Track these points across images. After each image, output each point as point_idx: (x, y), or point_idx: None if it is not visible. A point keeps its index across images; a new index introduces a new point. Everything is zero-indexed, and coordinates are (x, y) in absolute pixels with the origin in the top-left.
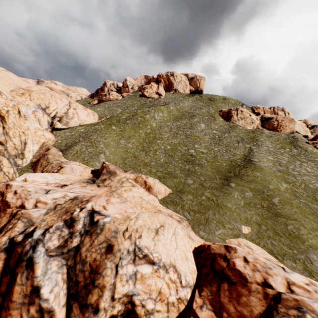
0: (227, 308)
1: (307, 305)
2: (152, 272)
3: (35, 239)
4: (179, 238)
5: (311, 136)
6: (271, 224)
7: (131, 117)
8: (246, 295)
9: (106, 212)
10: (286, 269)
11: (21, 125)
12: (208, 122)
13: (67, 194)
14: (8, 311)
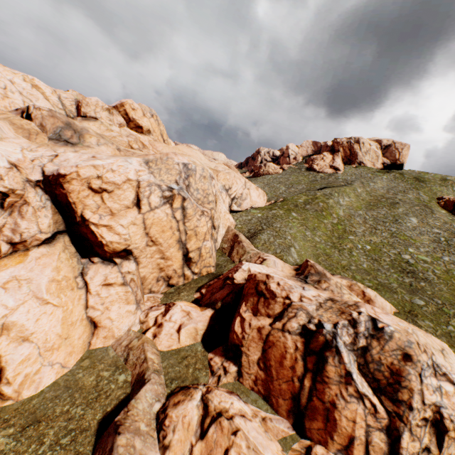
0: None
1: None
2: (454, 392)
3: (330, 331)
4: None
5: None
6: None
7: (311, 201)
8: None
9: (383, 321)
10: None
11: (218, 209)
12: (422, 216)
13: (319, 293)
14: (325, 384)
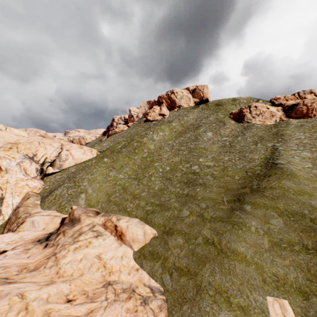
0: None
1: None
2: None
3: None
4: None
5: None
6: None
7: (127, 144)
8: None
9: None
10: None
11: None
12: (217, 129)
13: None
14: None
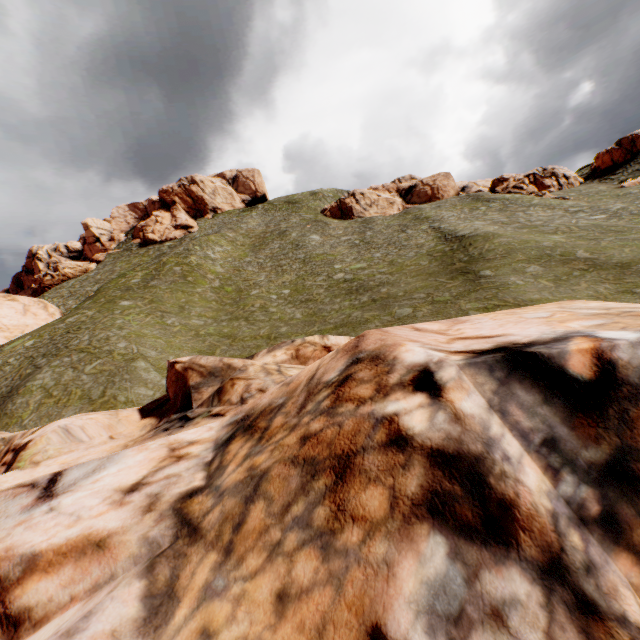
0: None
1: None
2: None
3: None
4: None
5: (485, 190)
6: None
7: (156, 272)
8: None
9: (528, 335)
10: None
11: None
12: (321, 231)
13: (179, 439)
14: None
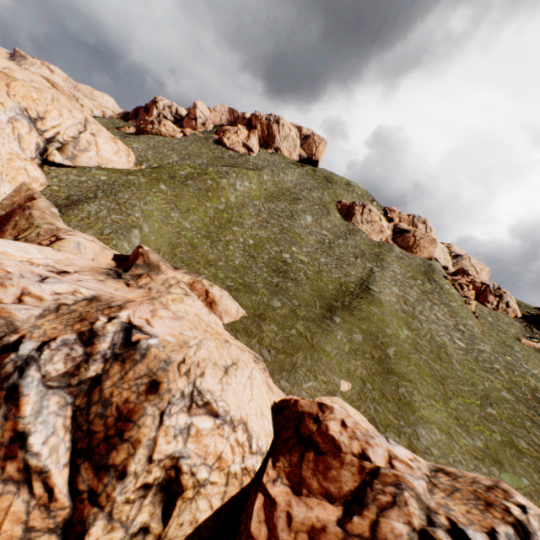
0: (309, 484)
1: (407, 482)
2: (214, 428)
3: (23, 357)
4: (256, 385)
5: (452, 270)
6: (379, 383)
7: (197, 176)
8: (336, 468)
9: (151, 330)
10: (390, 440)
11: None
12: (319, 216)
13: (80, 290)
14: None
